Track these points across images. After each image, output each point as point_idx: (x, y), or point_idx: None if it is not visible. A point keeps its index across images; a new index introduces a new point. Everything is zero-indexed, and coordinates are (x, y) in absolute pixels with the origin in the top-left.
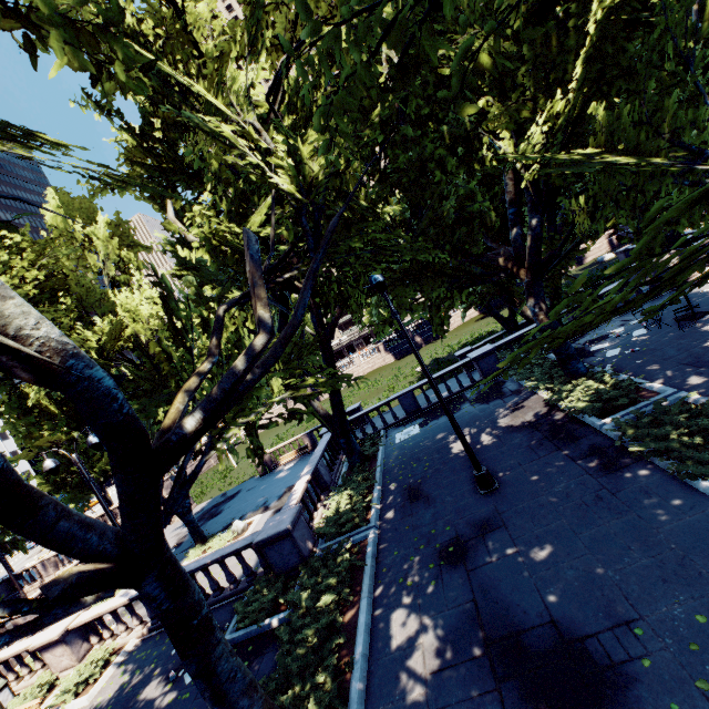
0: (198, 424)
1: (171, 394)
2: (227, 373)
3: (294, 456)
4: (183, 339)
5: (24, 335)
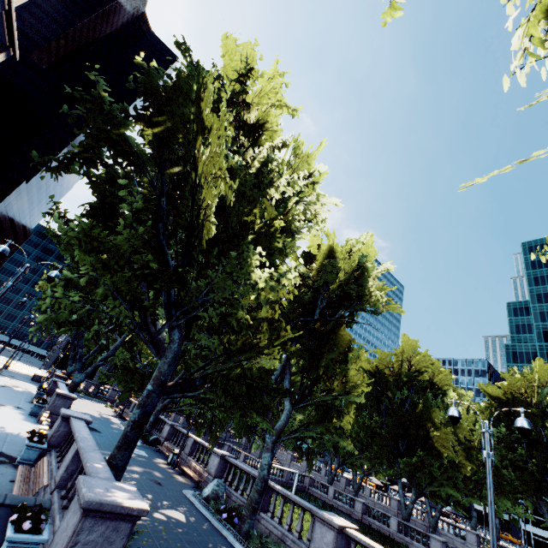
0: None
1: None
2: None
3: None
4: None
5: None
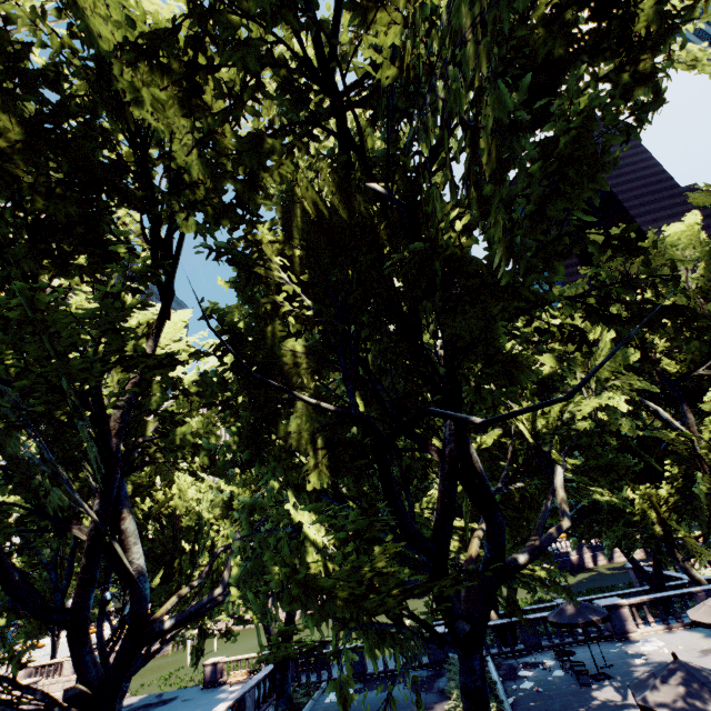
0: (171, 626)
1: (169, 588)
2: (196, 603)
3: (244, 677)
4: (192, 561)
5: (133, 561)
